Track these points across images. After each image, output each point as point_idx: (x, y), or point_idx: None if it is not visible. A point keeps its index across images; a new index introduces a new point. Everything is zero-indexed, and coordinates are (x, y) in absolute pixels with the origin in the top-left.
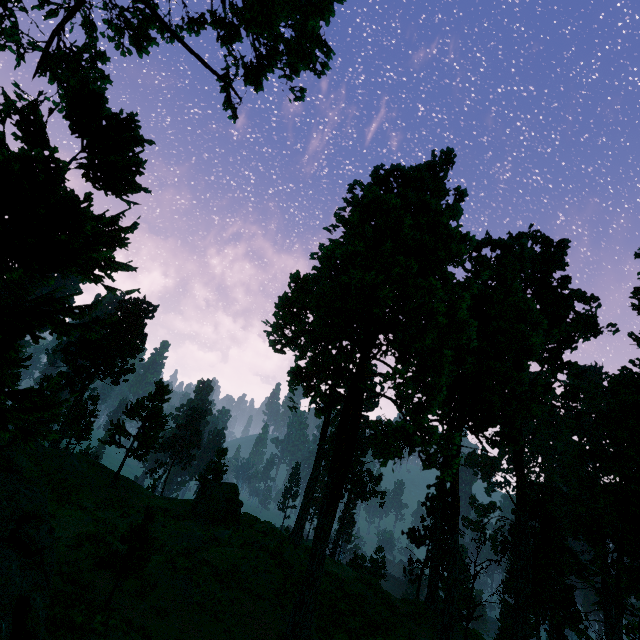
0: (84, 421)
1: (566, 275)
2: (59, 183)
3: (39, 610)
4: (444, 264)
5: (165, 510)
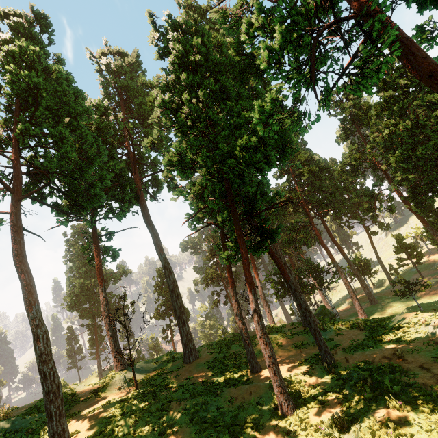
0: None
1: (140, 73)
2: None
3: None
4: None
5: None
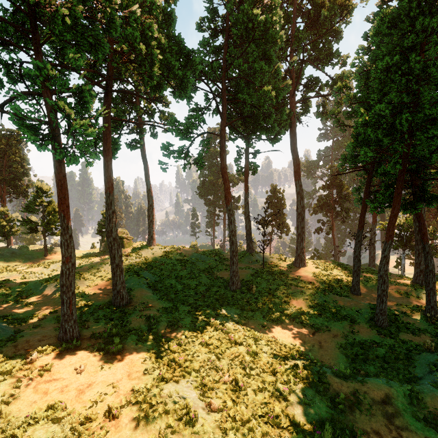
0: (1, 225)
1: None
2: None
3: None
4: None
5: (84, 256)
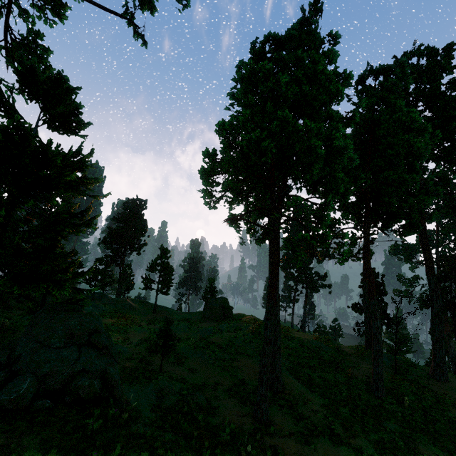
0: (127, 279)
1: (453, 77)
2: (30, 138)
3: (114, 374)
4: (326, 105)
5: (188, 319)
